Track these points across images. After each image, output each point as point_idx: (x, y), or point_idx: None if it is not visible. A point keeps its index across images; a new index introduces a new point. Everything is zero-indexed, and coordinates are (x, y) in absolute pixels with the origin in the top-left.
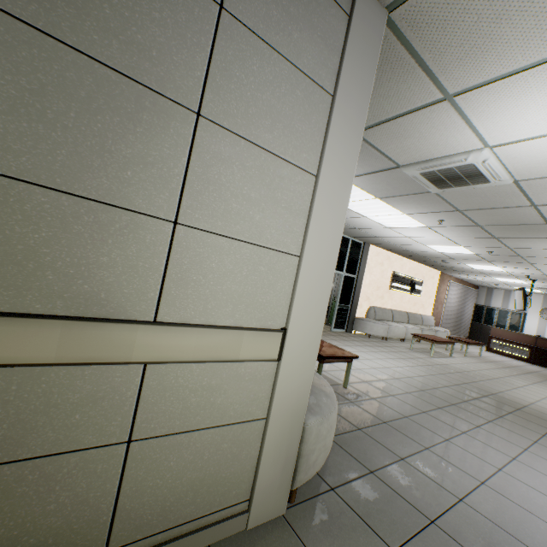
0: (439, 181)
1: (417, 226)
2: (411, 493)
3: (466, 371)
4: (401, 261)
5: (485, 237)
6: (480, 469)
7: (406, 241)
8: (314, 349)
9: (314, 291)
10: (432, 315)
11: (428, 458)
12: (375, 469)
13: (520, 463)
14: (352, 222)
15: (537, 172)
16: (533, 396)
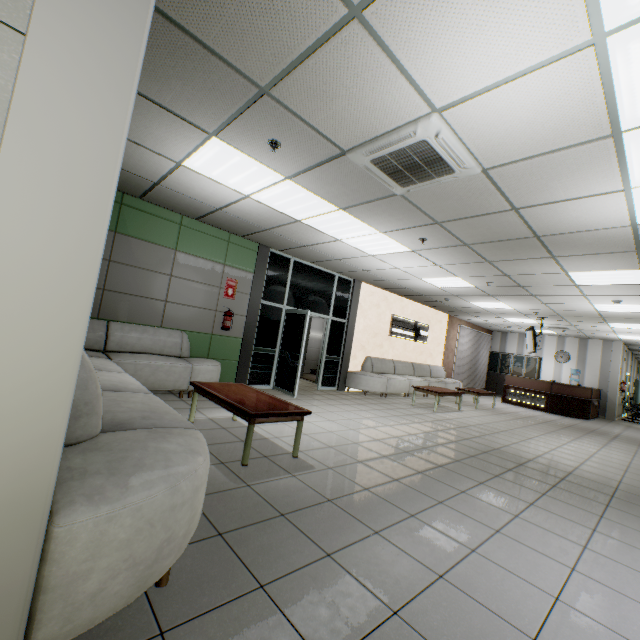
0: (398, 174)
1: (402, 251)
2: (314, 615)
3: (471, 425)
4: (401, 302)
5: (478, 261)
6: (445, 554)
7: (398, 274)
8: (62, 378)
9: (45, 263)
10: (443, 366)
11: (372, 548)
12: (271, 580)
13: (505, 537)
14: (329, 250)
15: (503, 153)
16: (542, 447)
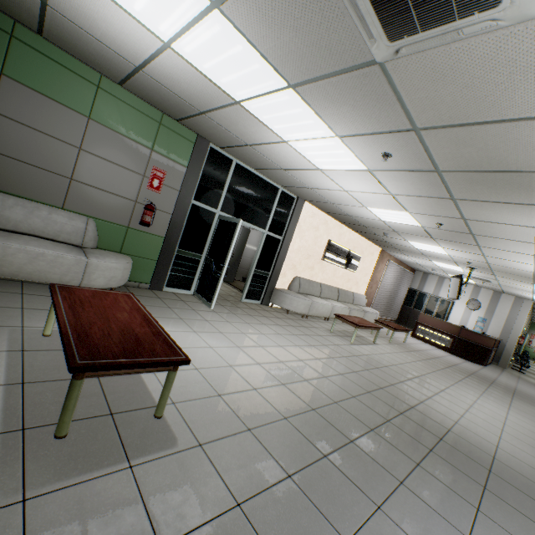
0: (392, 0)
1: (356, 169)
2: None
3: (386, 366)
4: (340, 229)
5: (441, 196)
6: None
7: (344, 198)
8: None
9: None
10: (365, 295)
11: None
12: None
13: None
14: (273, 155)
15: None
16: (457, 406)
